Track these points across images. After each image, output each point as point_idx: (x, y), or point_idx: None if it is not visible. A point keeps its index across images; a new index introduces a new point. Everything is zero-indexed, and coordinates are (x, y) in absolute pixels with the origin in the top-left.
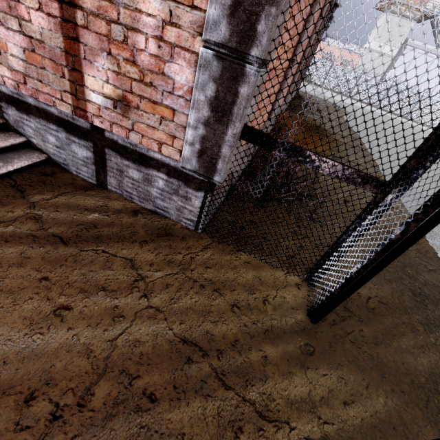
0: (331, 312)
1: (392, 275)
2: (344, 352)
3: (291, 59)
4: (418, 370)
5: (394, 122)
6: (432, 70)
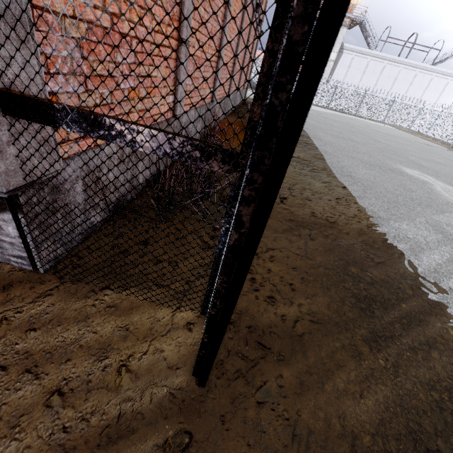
0: (234, 358)
1: (331, 279)
2: (245, 428)
3: (179, 38)
4: (360, 422)
5: (344, 119)
6: (370, 70)
